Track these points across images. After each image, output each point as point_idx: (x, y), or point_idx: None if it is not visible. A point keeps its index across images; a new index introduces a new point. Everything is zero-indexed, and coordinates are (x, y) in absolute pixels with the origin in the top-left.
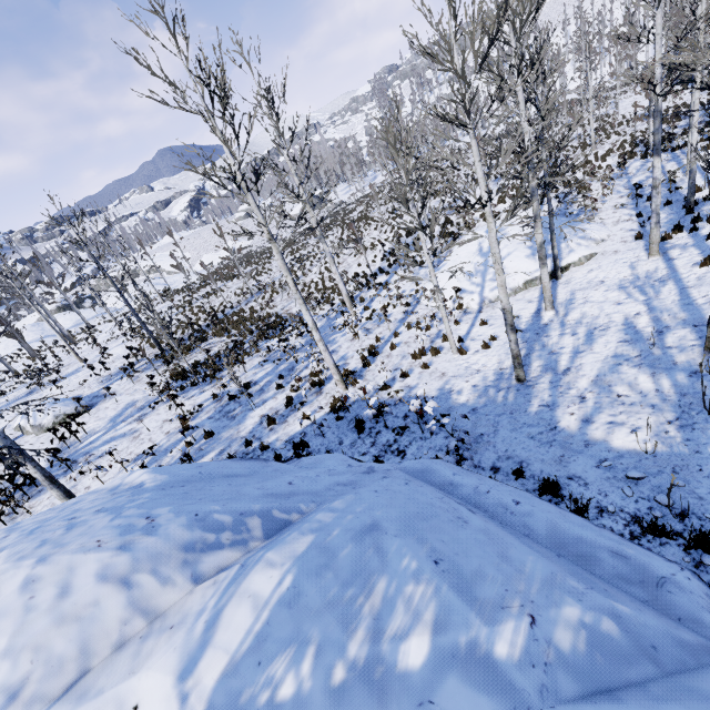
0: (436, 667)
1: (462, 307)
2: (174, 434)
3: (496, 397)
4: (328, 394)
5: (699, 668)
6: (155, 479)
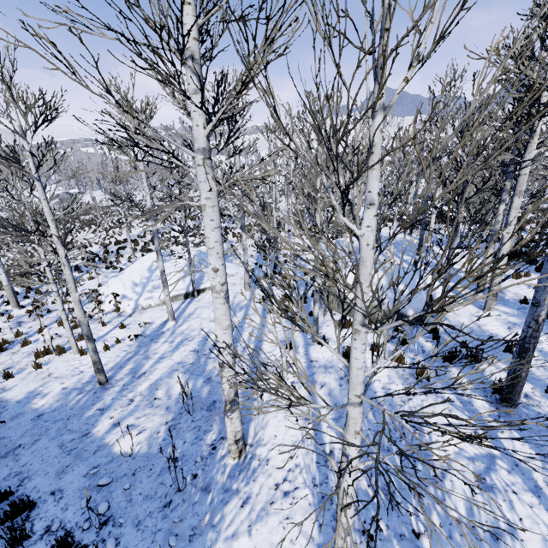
0: None
1: (119, 310)
2: None
3: (71, 401)
4: None
5: None
6: None
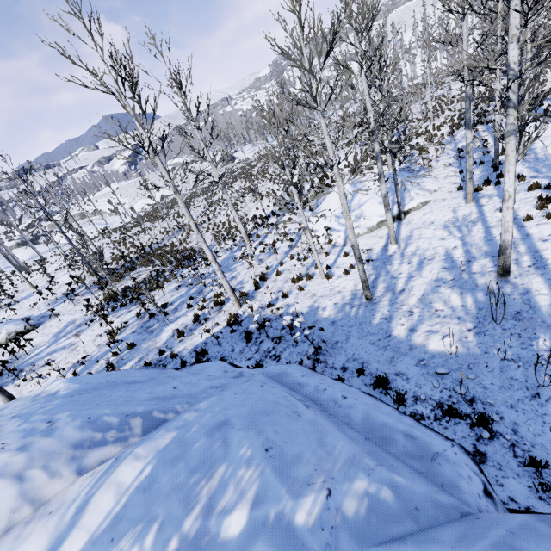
0: (249, 534)
1: (331, 242)
2: (104, 346)
3: (350, 312)
4: (227, 311)
5: (447, 523)
6: (68, 388)
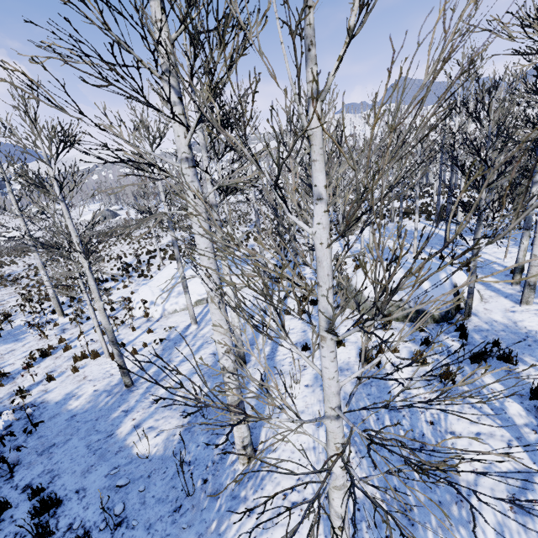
0: None
1: (148, 316)
2: None
3: (101, 402)
4: None
5: None
6: None
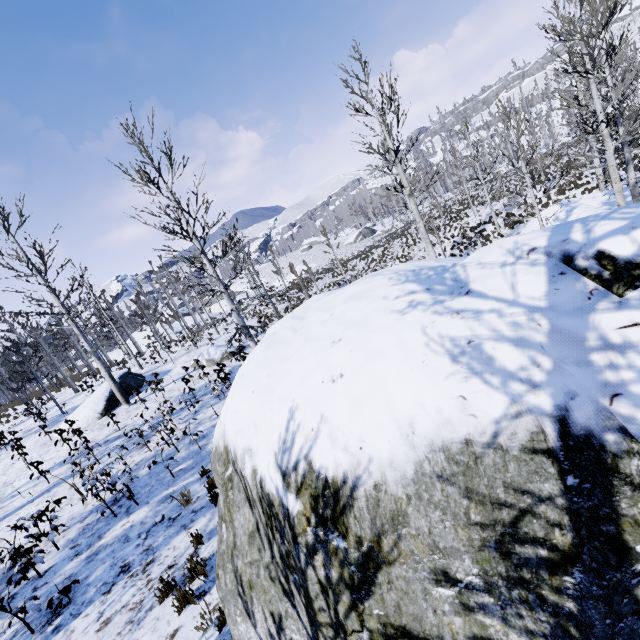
0: None
1: None
2: None
3: None
4: None
5: None
6: None
